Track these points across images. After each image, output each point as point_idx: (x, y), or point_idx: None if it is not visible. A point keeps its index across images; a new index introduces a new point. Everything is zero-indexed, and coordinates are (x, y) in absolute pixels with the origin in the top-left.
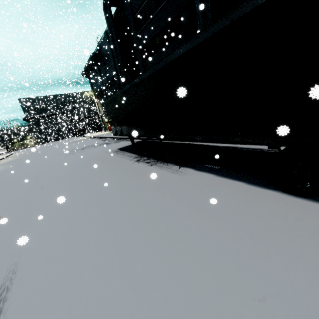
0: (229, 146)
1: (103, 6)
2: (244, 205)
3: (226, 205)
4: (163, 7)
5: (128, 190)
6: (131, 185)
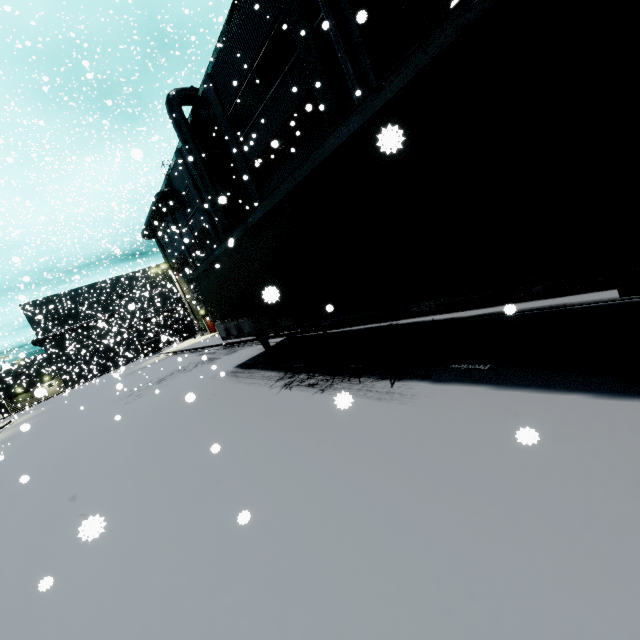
0: (484, 314)
1: (167, 107)
2: (630, 461)
3: (575, 468)
4: (279, 87)
5: (286, 467)
6: (289, 453)
